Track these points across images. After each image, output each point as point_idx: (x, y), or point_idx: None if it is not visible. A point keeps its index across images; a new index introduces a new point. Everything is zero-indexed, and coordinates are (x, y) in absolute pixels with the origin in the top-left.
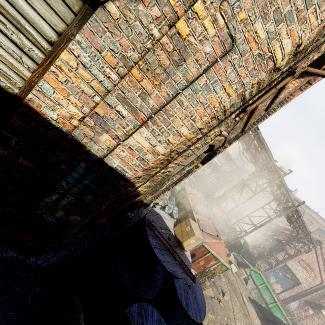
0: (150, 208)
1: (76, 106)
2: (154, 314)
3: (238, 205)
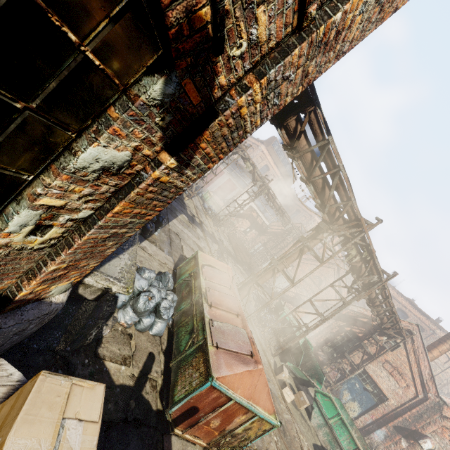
0: (45, 307)
1: None
2: None
3: (294, 283)
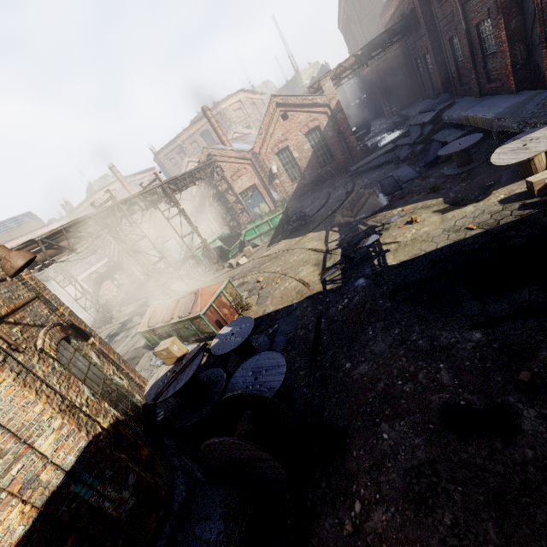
0: None
1: (12, 511)
2: (236, 376)
3: (163, 257)
